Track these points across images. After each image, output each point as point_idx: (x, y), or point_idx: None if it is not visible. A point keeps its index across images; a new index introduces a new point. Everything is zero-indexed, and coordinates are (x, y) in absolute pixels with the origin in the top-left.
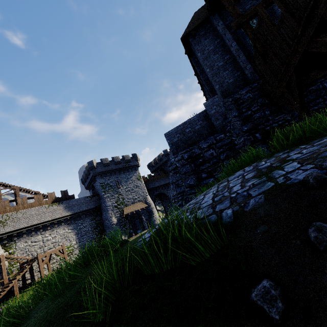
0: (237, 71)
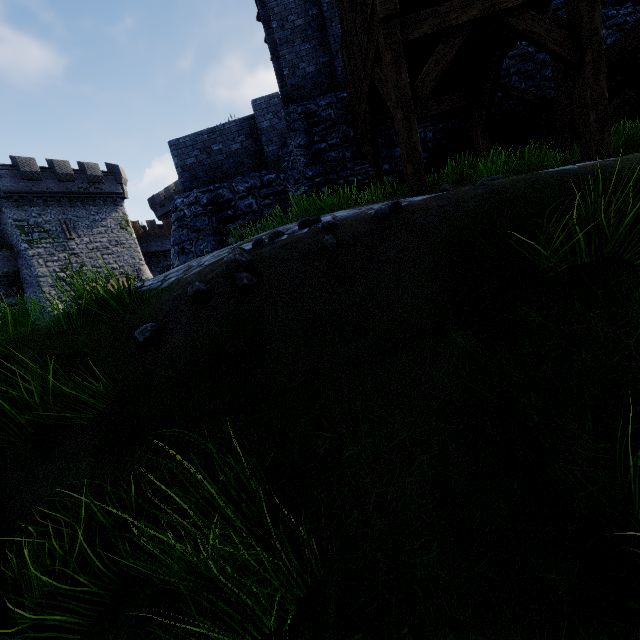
0: (325, 54)
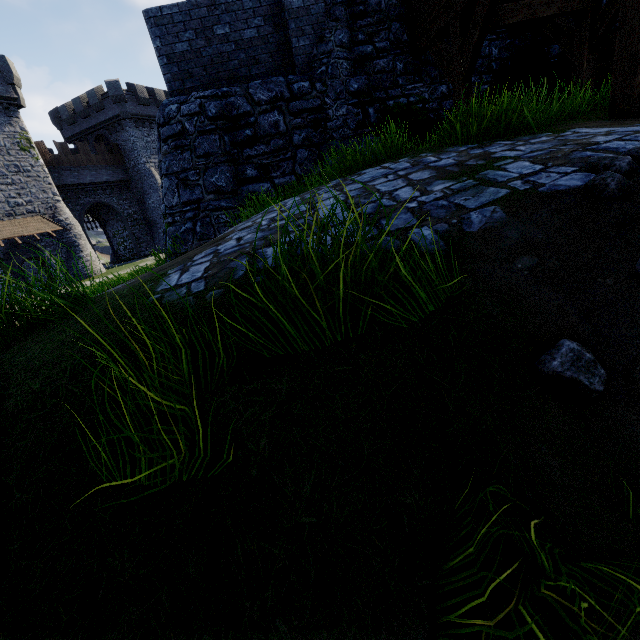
0: None
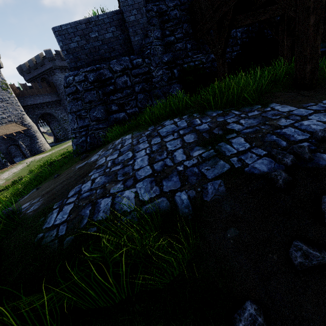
0: None
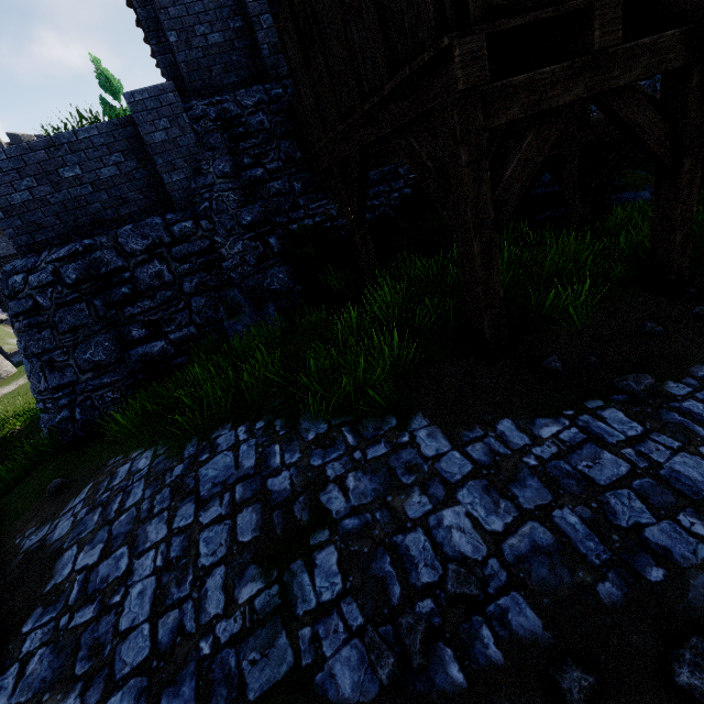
0: (236, 14)
